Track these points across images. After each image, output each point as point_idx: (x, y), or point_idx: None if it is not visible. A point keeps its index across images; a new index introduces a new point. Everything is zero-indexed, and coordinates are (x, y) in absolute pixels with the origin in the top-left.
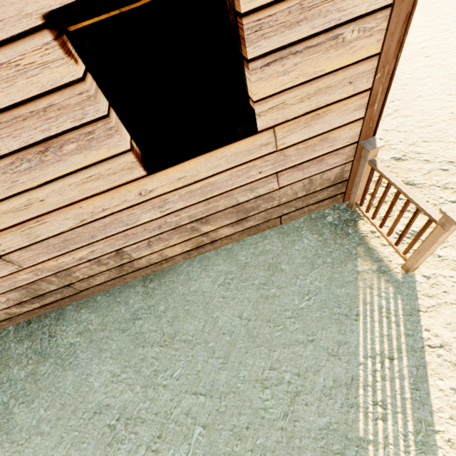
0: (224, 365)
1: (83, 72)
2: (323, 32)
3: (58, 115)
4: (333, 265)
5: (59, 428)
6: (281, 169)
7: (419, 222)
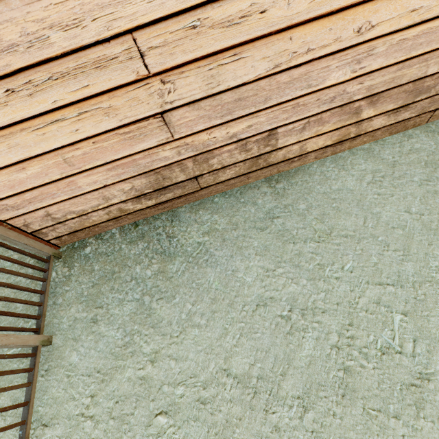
0: (407, 257)
1: None
2: None
3: None
4: None
5: (218, 320)
6: None
7: None
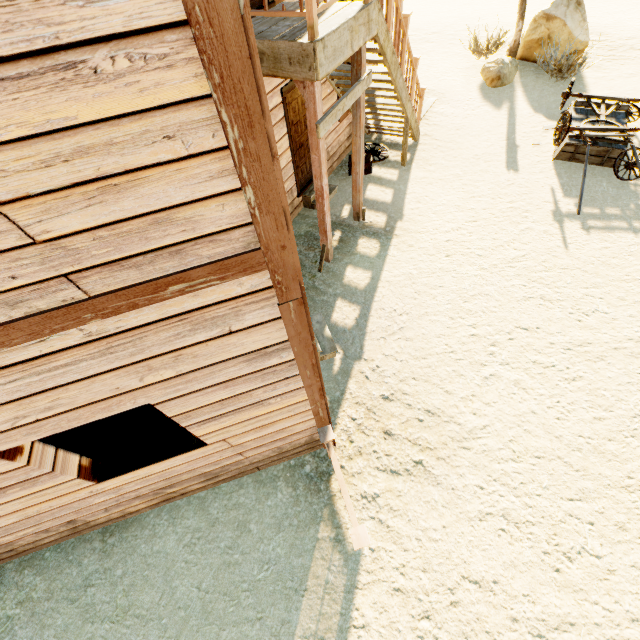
0: None
1: (28, 454)
2: (248, 405)
3: (2, 481)
4: (298, 528)
5: None
6: (243, 450)
7: (383, 483)
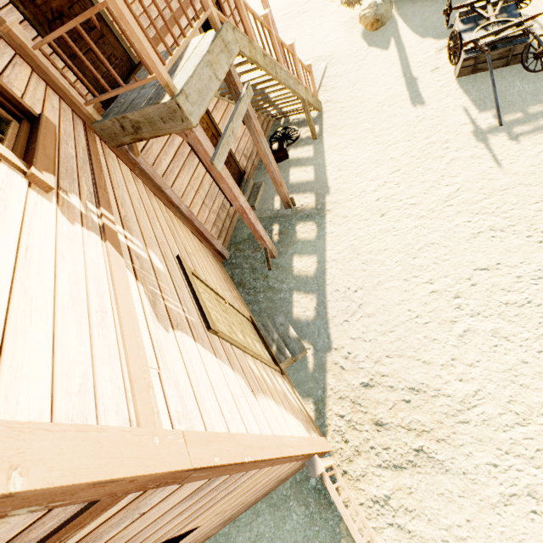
0: None
1: None
2: (219, 499)
3: None
4: None
5: None
6: (241, 503)
7: (390, 482)
